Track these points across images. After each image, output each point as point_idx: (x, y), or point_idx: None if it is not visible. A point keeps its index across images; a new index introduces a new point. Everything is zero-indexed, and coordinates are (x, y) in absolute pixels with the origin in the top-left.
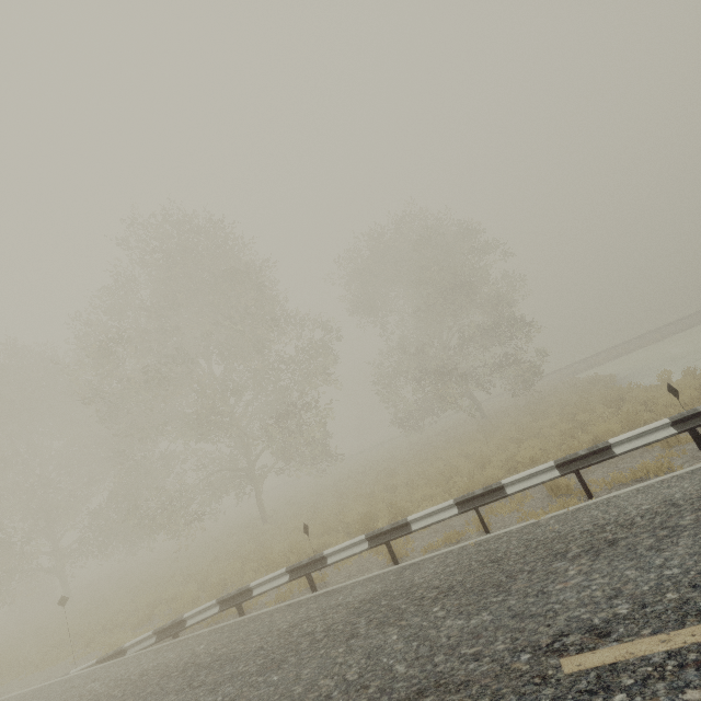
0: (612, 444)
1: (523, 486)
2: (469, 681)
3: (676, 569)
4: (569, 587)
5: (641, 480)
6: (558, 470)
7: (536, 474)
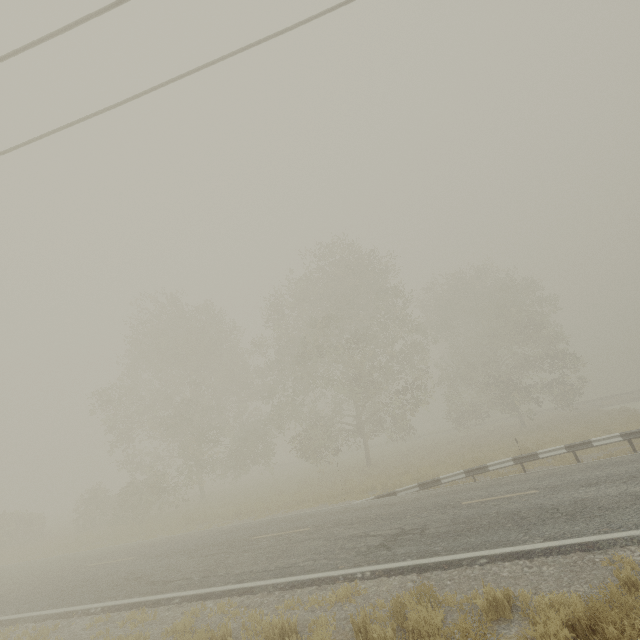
0: None
1: None
2: None
3: None
4: None
5: None
6: None
7: None
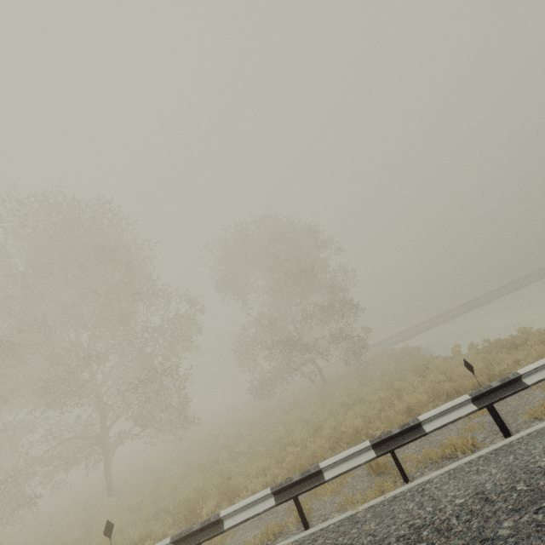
0: (422, 421)
1: (340, 470)
2: None
3: None
4: None
5: (450, 457)
6: (374, 450)
7: (353, 456)
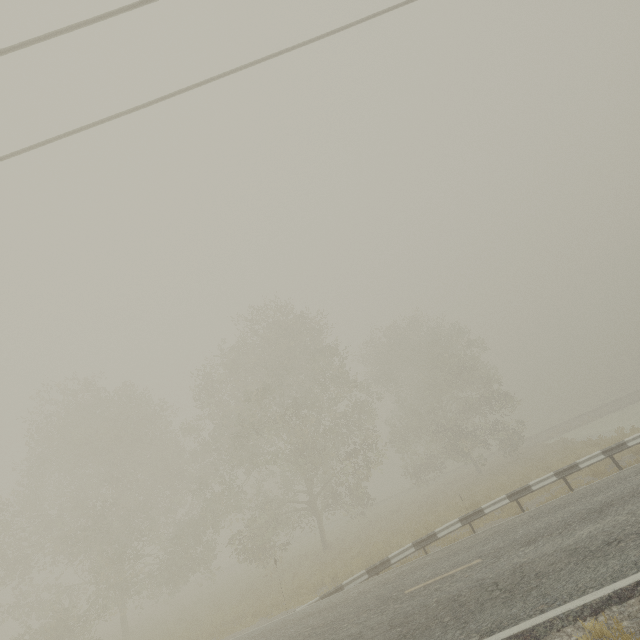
0: (626, 441)
1: (588, 463)
2: (624, 496)
3: None
4: None
5: None
6: (603, 455)
7: (593, 457)
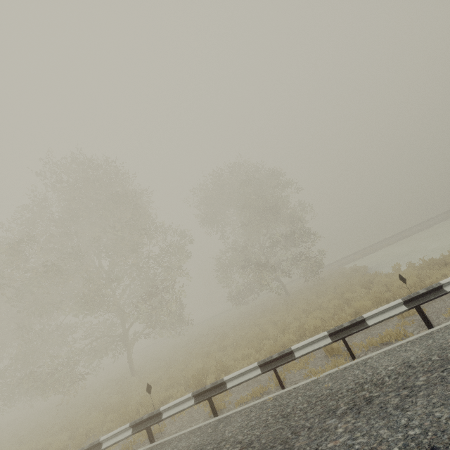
0: (366, 318)
1: (306, 351)
2: None
3: (417, 429)
4: (337, 446)
5: (387, 343)
6: (330, 338)
7: (315, 341)
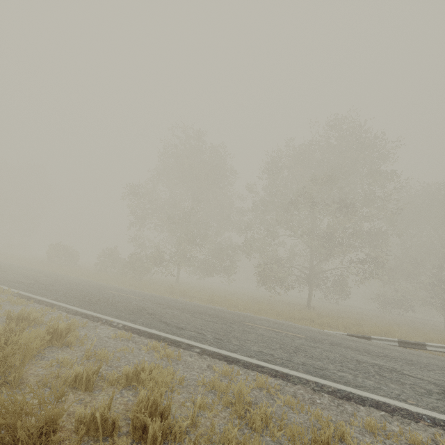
0: None
1: None
2: None
3: None
4: None
5: None
6: None
7: None
